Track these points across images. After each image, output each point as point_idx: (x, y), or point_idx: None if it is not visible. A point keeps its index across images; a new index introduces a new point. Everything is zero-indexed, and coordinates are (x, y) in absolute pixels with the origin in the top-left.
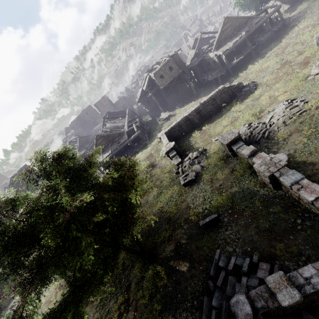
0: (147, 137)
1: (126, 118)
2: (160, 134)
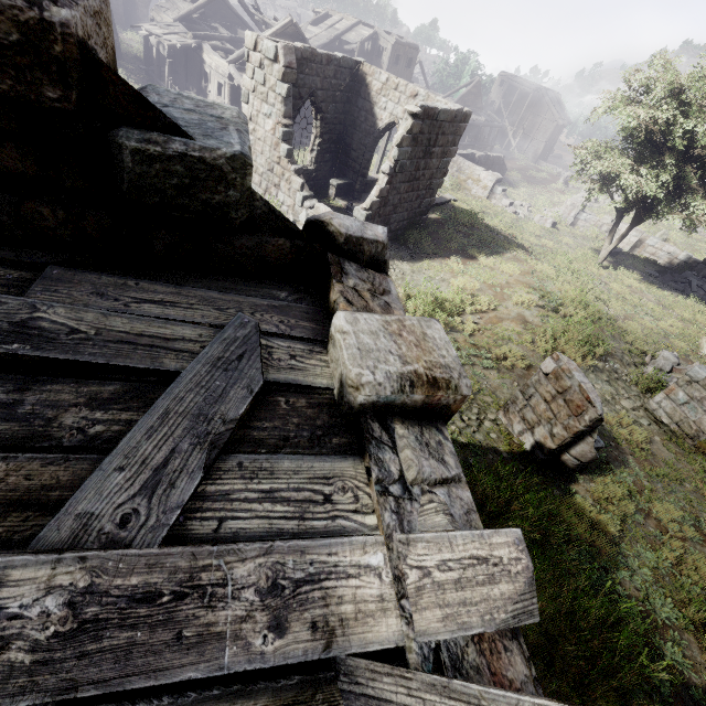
0: None
1: None
2: None
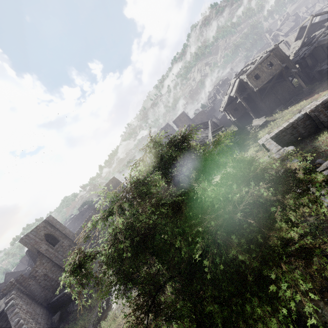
0: (237, 147)
1: (210, 129)
2: (262, 140)
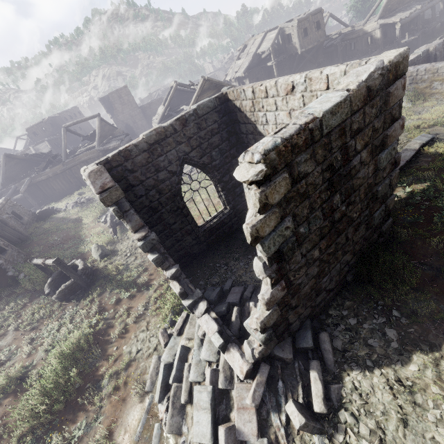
0: None
1: None
2: None
